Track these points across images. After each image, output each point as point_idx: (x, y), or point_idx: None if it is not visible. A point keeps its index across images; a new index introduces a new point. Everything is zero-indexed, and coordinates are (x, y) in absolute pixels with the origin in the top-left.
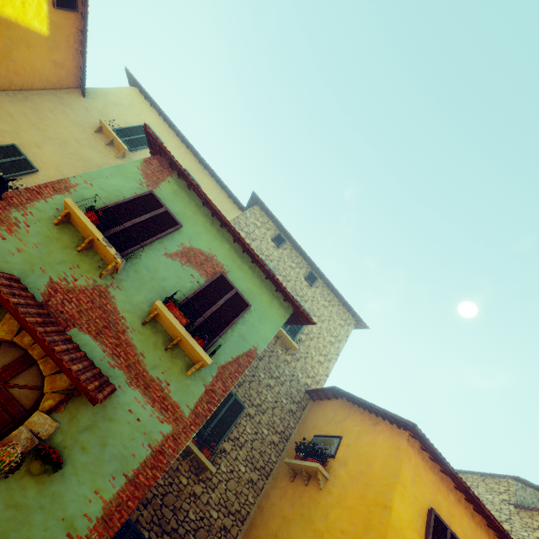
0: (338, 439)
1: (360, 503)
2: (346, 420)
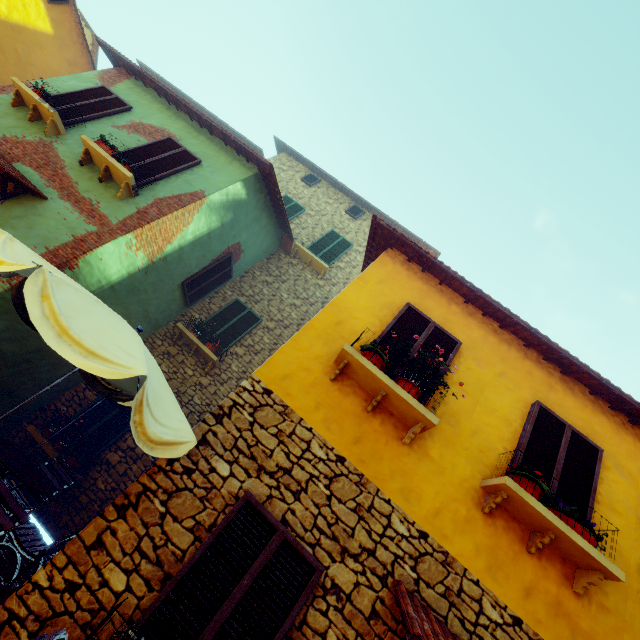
0: None
1: None
2: None
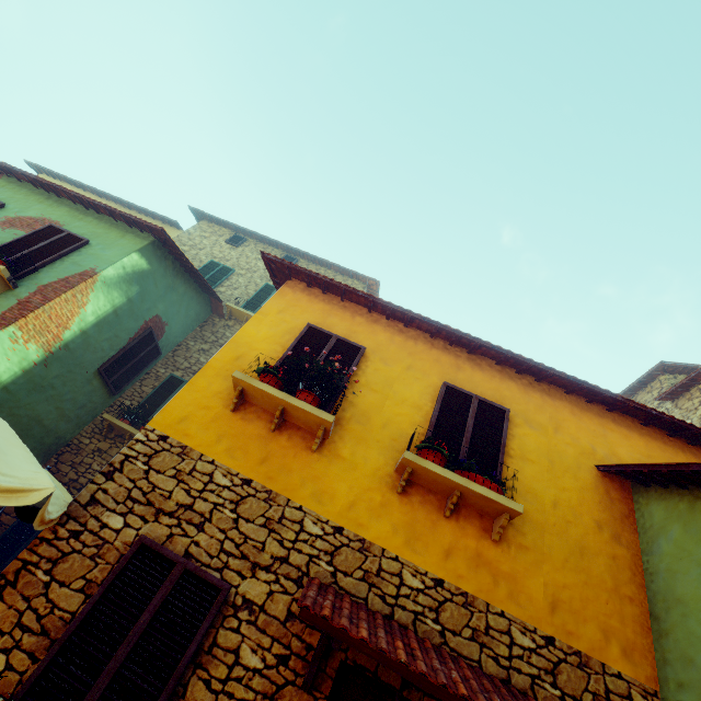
0: None
1: None
2: None
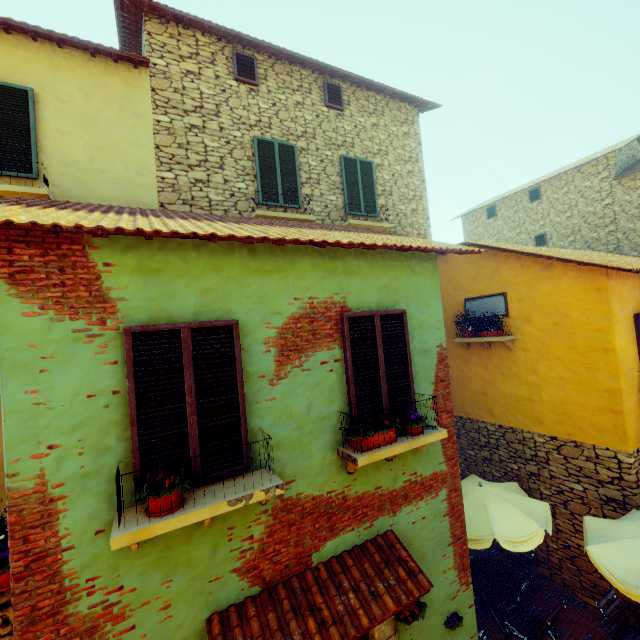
0: (501, 297)
1: (570, 353)
2: (499, 272)
